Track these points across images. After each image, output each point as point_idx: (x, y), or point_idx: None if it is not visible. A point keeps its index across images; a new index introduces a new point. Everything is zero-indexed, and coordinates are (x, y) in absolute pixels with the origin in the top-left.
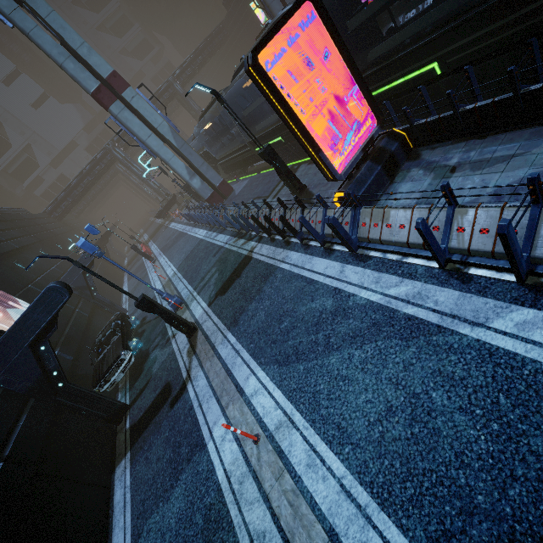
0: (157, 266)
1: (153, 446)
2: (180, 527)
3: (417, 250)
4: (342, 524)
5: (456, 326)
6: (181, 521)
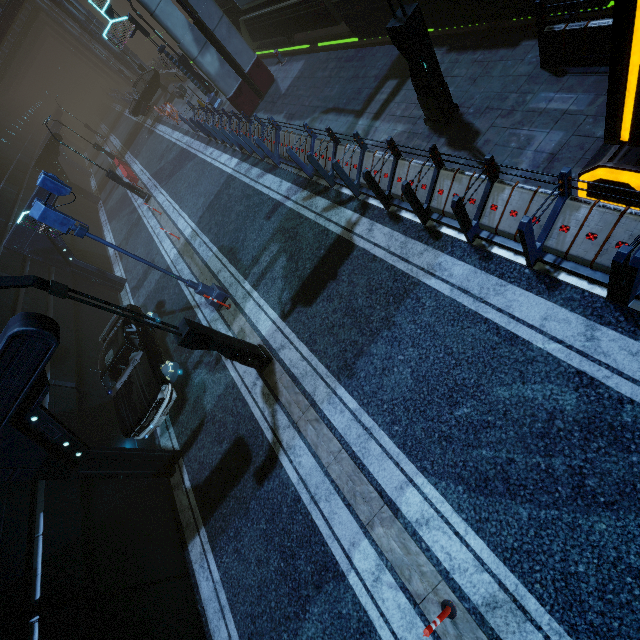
0: (157, 211)
1: (245, 537)
2: None
3: None
4: None
5: None
6: None
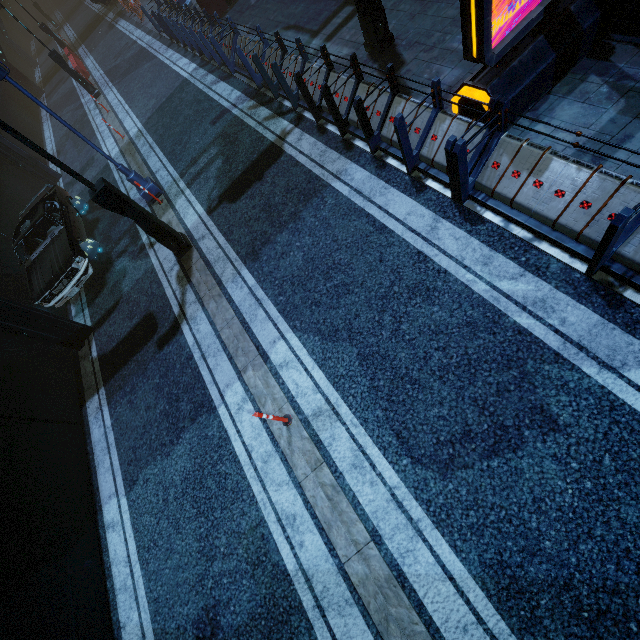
0: (104, 108)
1: (139, 391)
2: (187, 486)
3: (562, 237)
4: (388, 529)
5: (581, 361)
6: (189, 481)
